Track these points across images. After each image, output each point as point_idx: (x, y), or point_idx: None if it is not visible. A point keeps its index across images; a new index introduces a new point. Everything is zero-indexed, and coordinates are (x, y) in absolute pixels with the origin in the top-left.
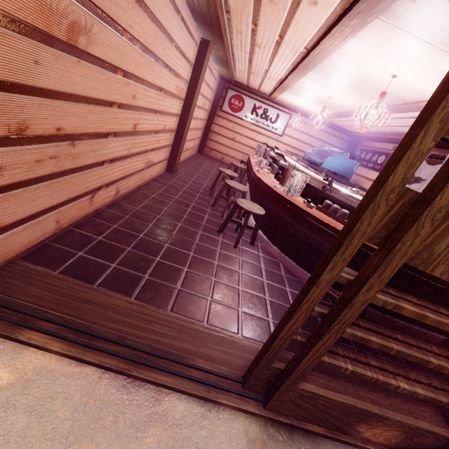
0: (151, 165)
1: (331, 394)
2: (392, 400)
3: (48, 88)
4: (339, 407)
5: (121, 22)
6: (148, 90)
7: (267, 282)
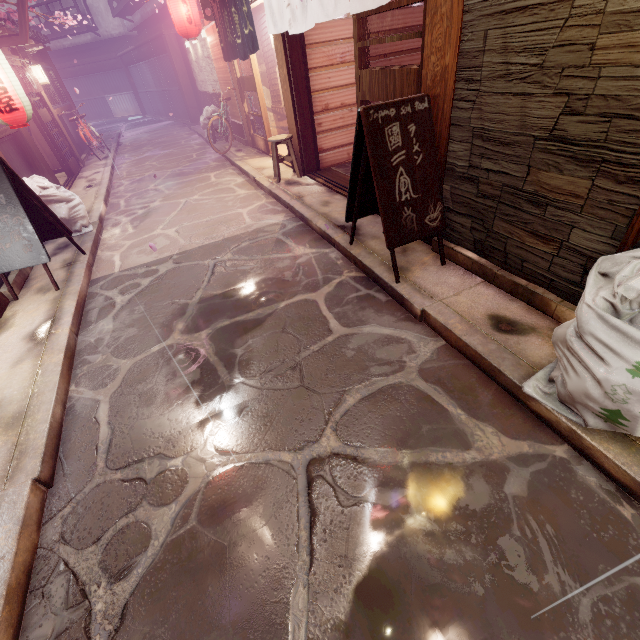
0: None
1: None
2: None
3: (335, 87)
4: None
5: (371, 33)
6: (412, 57)
7: None
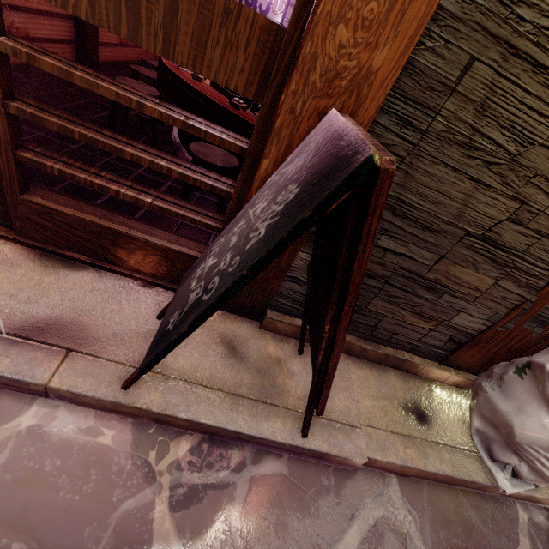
0: (26, 40)
1: (67, 210)
2: (159, 231)
3: None
4: (81, 225)
5: None
6: None
7: (143, 175)
